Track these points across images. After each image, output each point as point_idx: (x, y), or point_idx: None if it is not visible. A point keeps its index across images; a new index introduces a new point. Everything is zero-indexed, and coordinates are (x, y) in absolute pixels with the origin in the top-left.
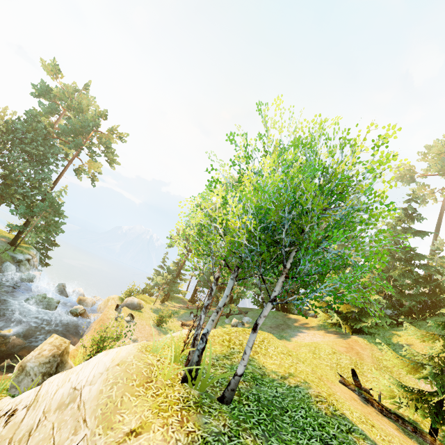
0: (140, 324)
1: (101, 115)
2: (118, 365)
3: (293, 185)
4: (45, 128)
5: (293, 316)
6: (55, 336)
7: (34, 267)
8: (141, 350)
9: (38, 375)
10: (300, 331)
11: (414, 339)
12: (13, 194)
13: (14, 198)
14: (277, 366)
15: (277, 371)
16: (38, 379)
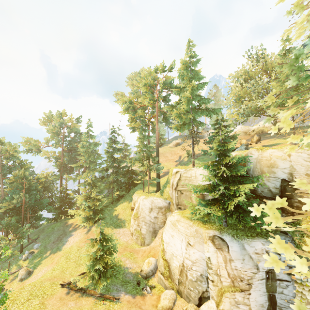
0: None
1: None
2: None
3: None
4: None
5: (70, 222)
6: None
7: None
8: None
9: None
10: (70, 235)
11: (120, 210)
12: None
13: None
14: None
15: None
16: None
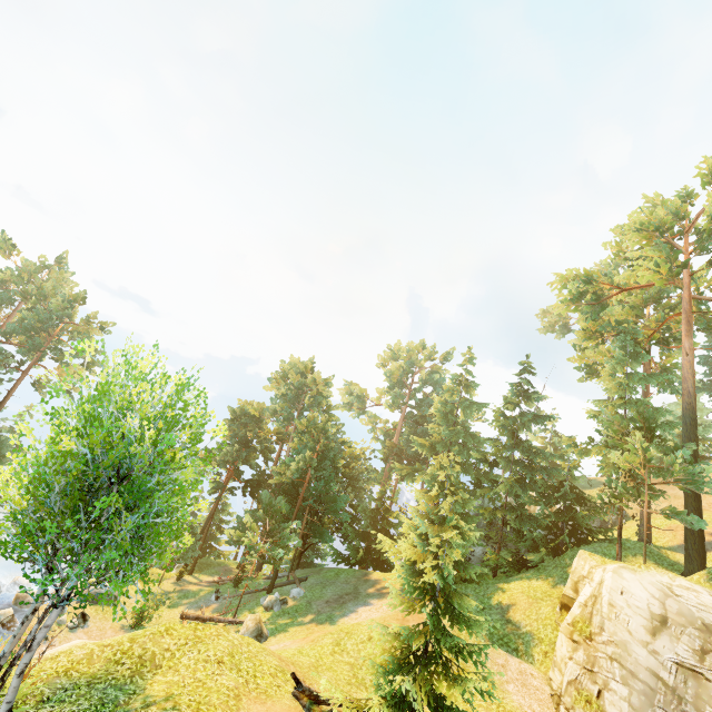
0: (97, 629)
1: (76, 298)
2: None
3: (38, 464)
4: None
5: (376, 576)
6: None
7: None
8: None
9: None
10: (366, 603)
11: (520, 595)
12: None
13: None
14: (169, 685)
15: (155, 695)
16: None
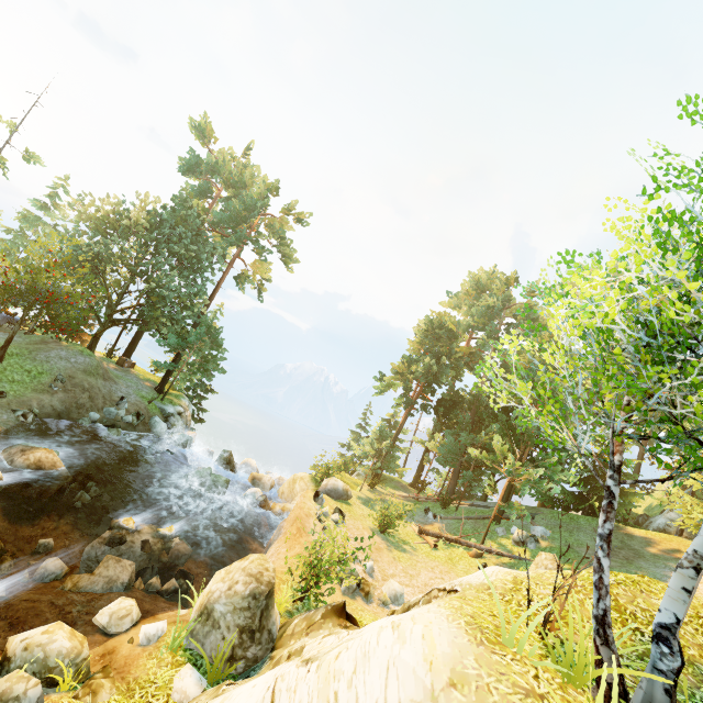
0: (354, 527)
1: (271, 189)
2: (454, 686)
3: None
4: (198, 217)
5: (637, 532)
6: (252, 556)
7: (187, 424)
8: (475, 636)
9: (232, 629)
10: (671, 567)
11: None
12: (159, 318)
13: (160, 323)
14: None
15: None
16: (232, 637)
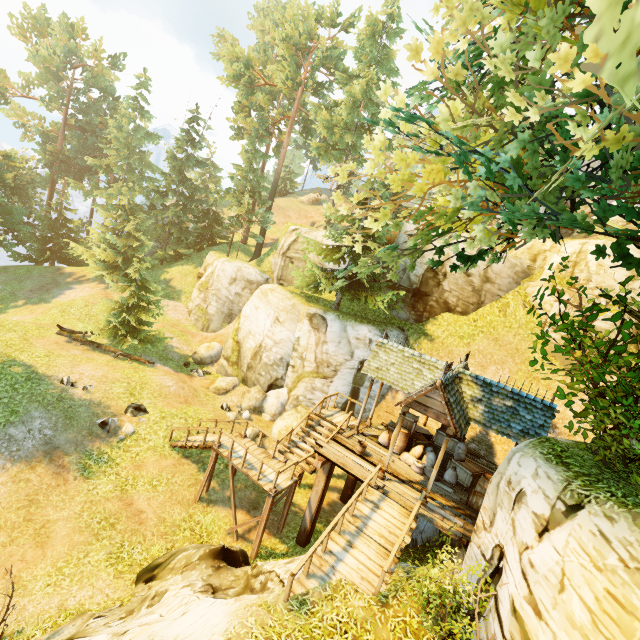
0: None
1: None
2: None
3: None
4: None
5: (69, 270)
6: None
7: None
8: None
9: None
10: (69, 288)
11: (177, 274)
12: None
13: None
14: None
15: None
16: None
